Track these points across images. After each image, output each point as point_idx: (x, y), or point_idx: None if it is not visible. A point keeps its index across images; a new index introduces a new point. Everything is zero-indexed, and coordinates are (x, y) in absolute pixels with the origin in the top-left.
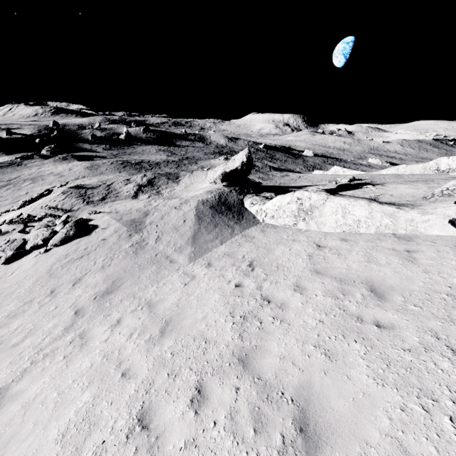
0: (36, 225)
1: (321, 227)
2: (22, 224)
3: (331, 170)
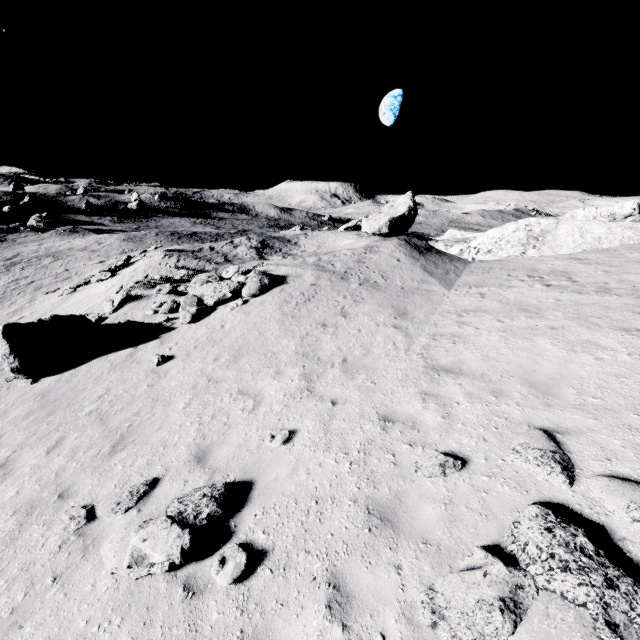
0: (190, 283)
1: (557, 251)
2: (168, 283)
3: (446, 235)
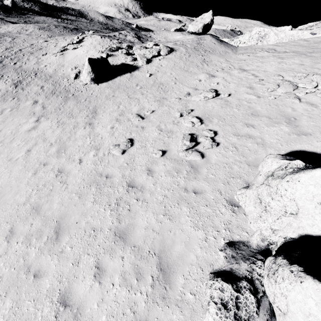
0: (133, 49)
1: (268, 43)
2: (124, 49)
3: None
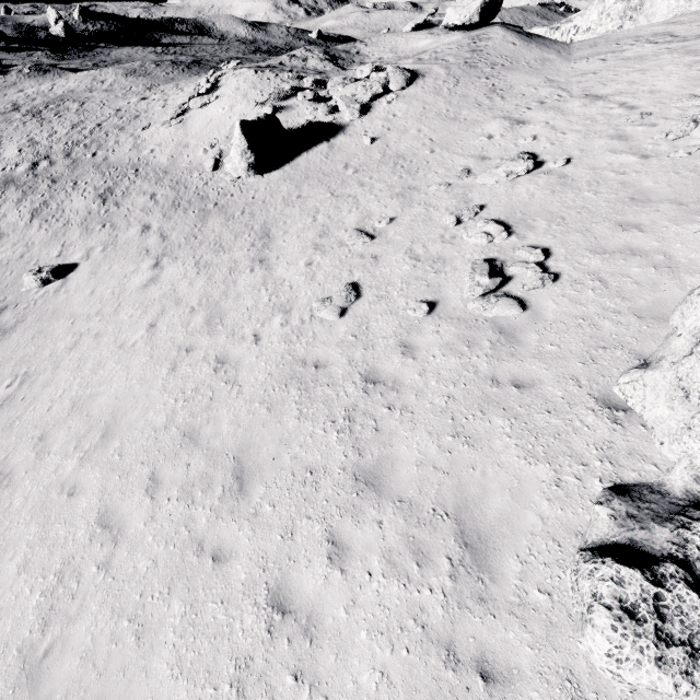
0: (328, 87)
1: (651, 20)
2: (308, 90)
3: None
